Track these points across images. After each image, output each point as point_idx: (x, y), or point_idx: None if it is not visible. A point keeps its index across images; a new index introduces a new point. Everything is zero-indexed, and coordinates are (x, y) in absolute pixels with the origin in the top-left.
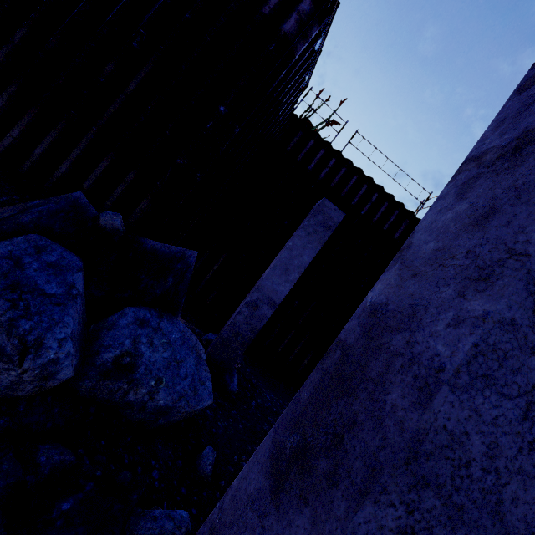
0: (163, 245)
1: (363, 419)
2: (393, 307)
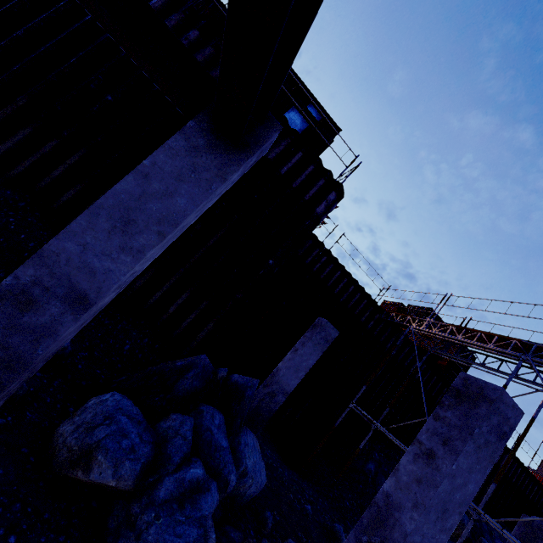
0: (239, 376)
1: (389, 538)
2: (394, 499)
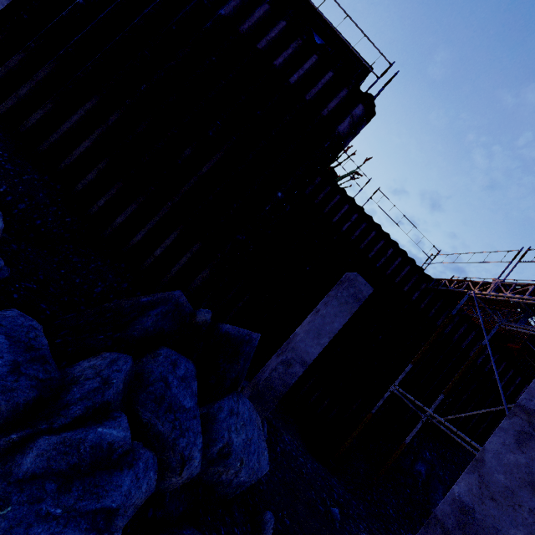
0: (233, 327)
1: None
2: (480, 517)
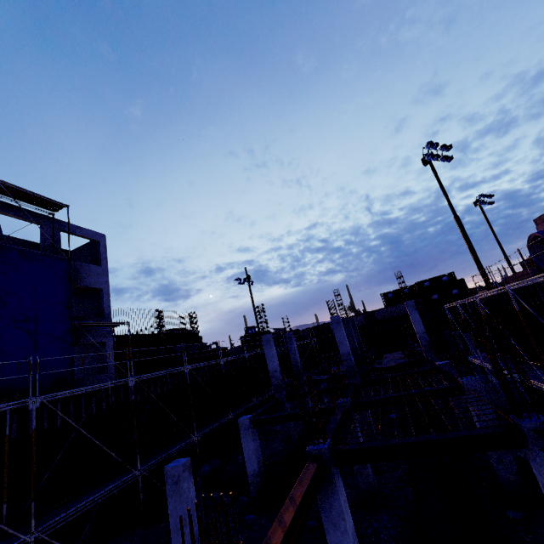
0: None
1: None
2: None
